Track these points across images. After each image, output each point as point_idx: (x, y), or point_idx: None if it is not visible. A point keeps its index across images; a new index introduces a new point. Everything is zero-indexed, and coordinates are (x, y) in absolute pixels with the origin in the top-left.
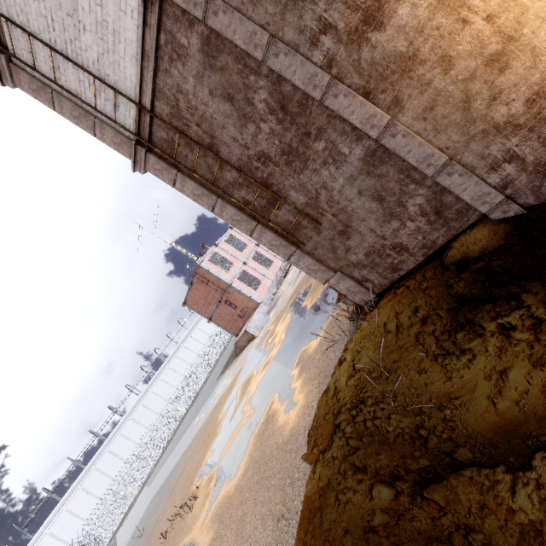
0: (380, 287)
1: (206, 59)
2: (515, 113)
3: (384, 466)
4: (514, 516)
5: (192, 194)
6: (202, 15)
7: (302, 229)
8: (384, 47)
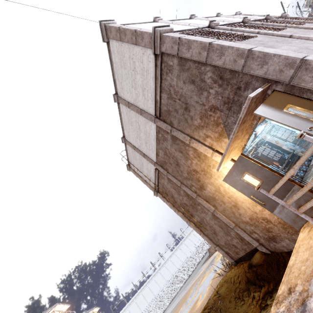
0: (235, 258)
1: (168, 181)
2: (248, 220)
3: None
4: None
5: (169, 206)
6: (166, 175)
7: (202, 227)
8: (207, 193)
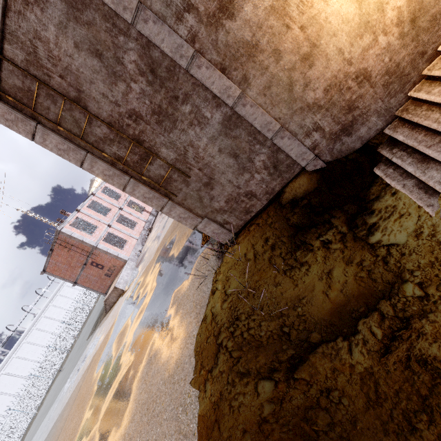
0: (238, 228)
1: (69, 10)
2: (318, 97)
3: (263, 365)
4: (355, 369)
5: (56, 149)
6: None
7: (173, 182)
8: (235, 34)
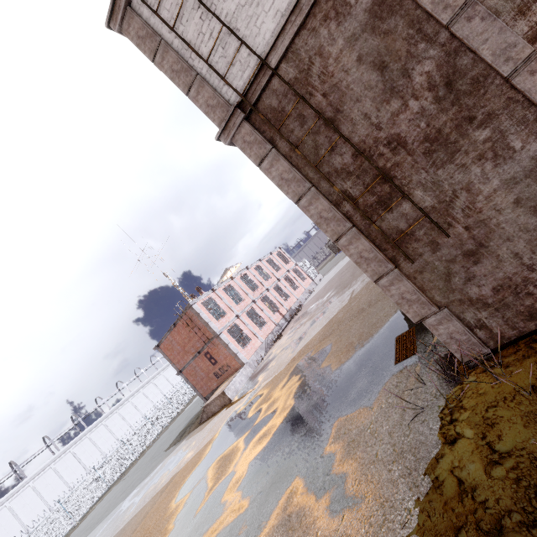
0: (500, 340)
1: (370, 20)
2: None
3: None
4: None
5: (279, 178)
6: None
7: (412, 242)
8: None
